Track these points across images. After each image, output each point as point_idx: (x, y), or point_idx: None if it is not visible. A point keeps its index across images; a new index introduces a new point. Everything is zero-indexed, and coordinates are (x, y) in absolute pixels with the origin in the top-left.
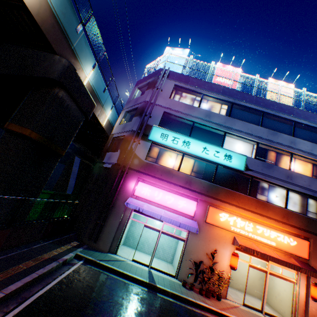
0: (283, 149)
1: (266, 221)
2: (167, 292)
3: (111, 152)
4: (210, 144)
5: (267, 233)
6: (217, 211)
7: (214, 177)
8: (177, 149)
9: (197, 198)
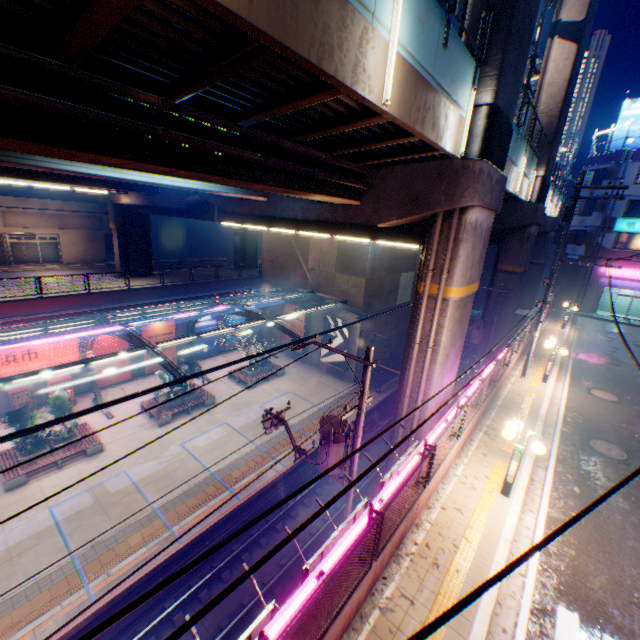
0: None
1: None
2: (639, 327)
3: (572, 246)
4: None
5: None
6: None
7: None
8: None
9: None
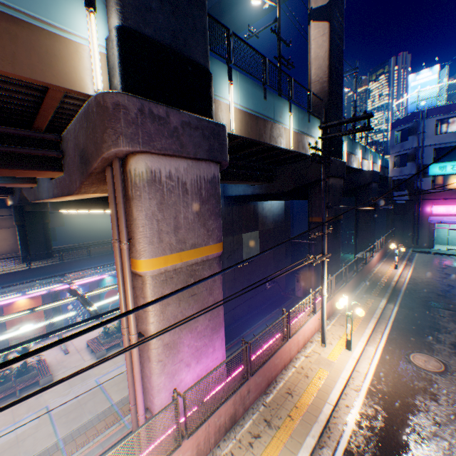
0: None
1: None
2: None
3: (398, 192)
4: None
5: None
6: None
7: None
8: None
9: None
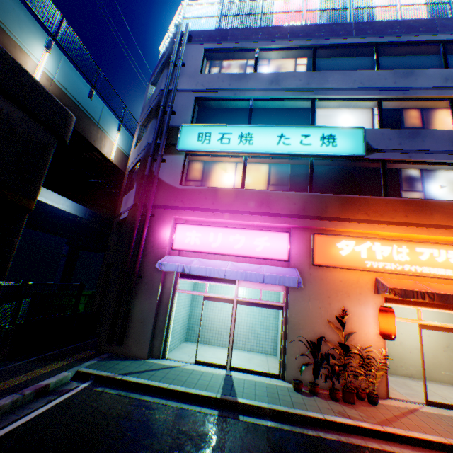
0: (433, 97)
1: (434, 235)
2: (260, 411)
3: (128, 194)
4: (290, 127)
5: (442, 257)
6: (330, 240)
7: (310, 181)
8: (230, 152)
9: (288, 228)
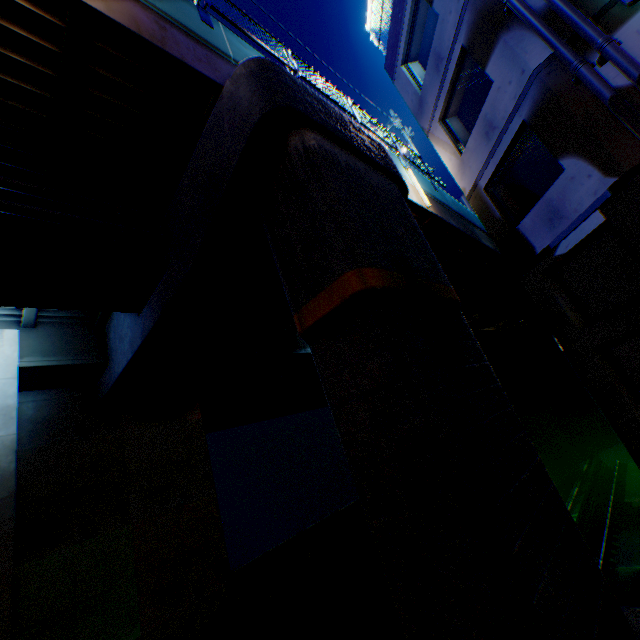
0: None
1: None
2: None
3: (536, 205)
4: None
5: None
6: None
7: None
8: None
9: None
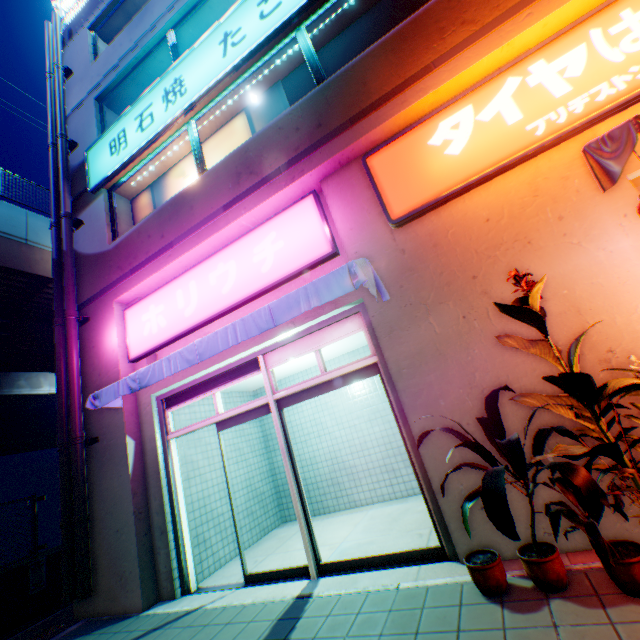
0: None
1: None
2: None
3: None
4: (234, 11)
5: None
6: (409, 144)
7: (313, 69)
8: (158, 132)
9: (318, 191)
